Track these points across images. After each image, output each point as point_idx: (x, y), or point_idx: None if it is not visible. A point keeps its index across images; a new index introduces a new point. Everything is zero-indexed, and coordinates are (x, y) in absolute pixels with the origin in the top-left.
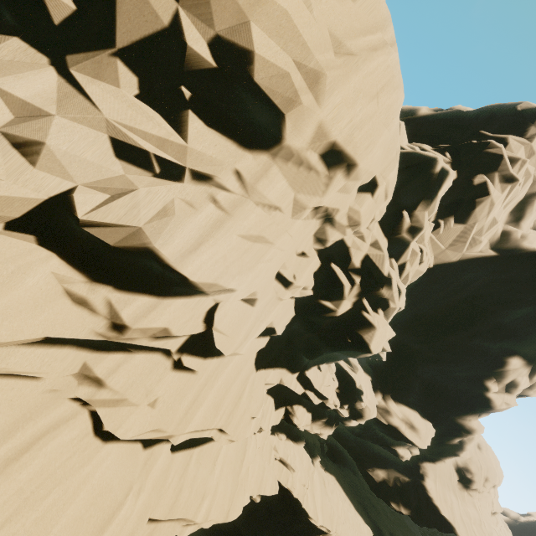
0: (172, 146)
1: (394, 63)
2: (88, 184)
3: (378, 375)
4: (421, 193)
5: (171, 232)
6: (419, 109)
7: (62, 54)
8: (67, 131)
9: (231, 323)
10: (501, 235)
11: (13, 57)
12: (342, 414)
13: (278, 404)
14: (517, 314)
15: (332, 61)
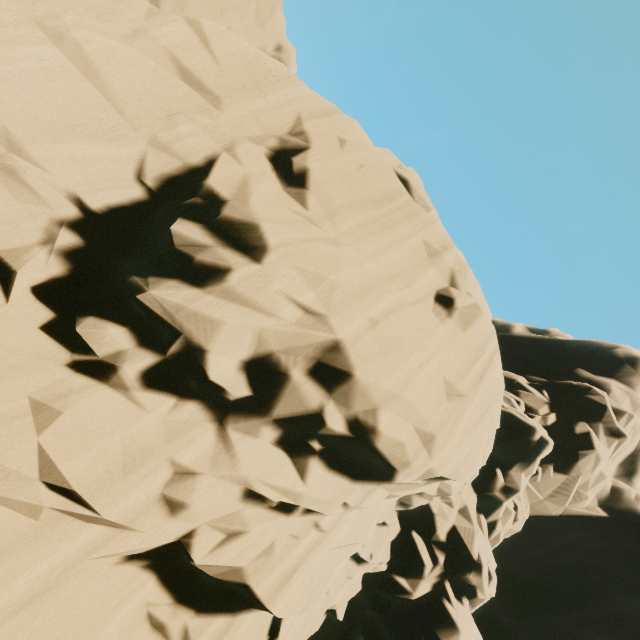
0: (295, 492)
1: (497, 375)
2: (212, 522)
3: None
4: (518, 455)
5: (271, 568)
6: (513, 326)
7: (226, 413)
8: (214, 489)
9: (296, 631)
10: (610, 491)
11: (189, 417)
12: None
13: None
14: (639, 603)
15: (445, 410)
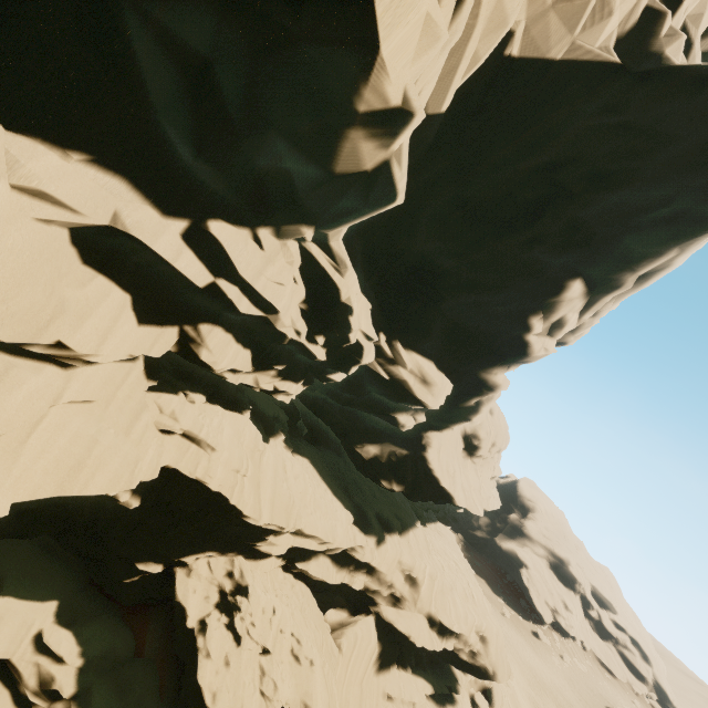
0: None
1: None
2: None
3: (384, 308)
4: None
5: None
6: None
7: None
8: None
9: None
10: (639, 20)
11: None
12: (313, 352)
13: (154, 315)
14: (605, 203)
15: None
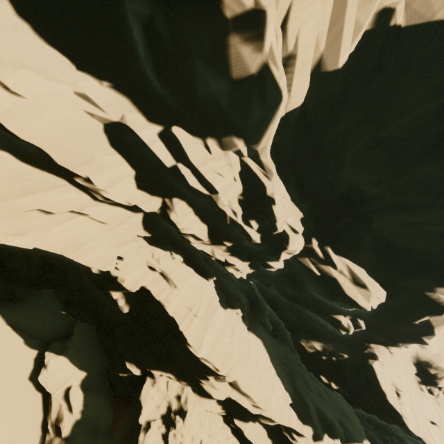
0: None
1: None
2: None
3: (317, 222)
4: None
5: None
6: None
7: None
8: None
9: None
10: None
11: None
12: (247, 231)
13: (149, 188)
14: None
15: None
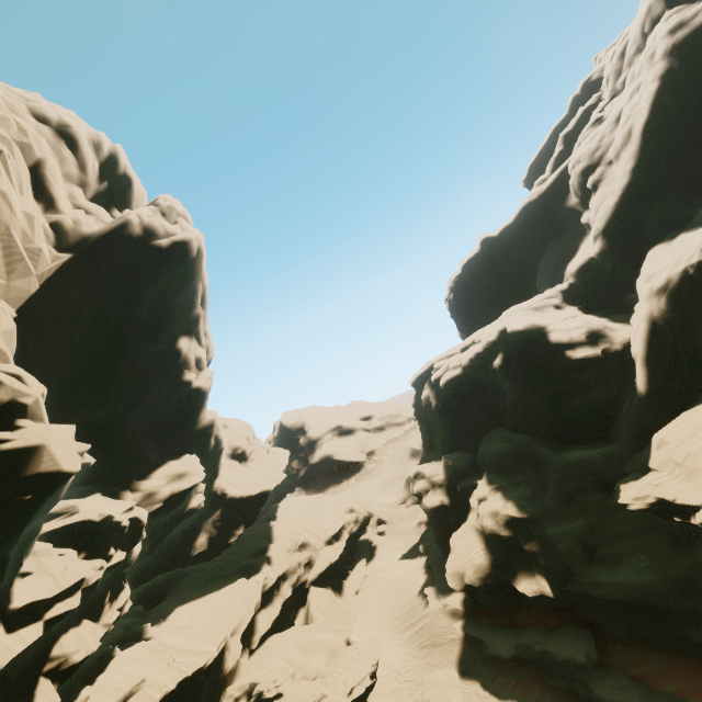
0: None
1: None
2: None
3: (103, 480)
4: None
5: None
6: None
7: None
8: None
9: None
10: (54, 231)
11: None
12: (118, 561)
13: (25, 693)
14: (147, 303)
15: None
